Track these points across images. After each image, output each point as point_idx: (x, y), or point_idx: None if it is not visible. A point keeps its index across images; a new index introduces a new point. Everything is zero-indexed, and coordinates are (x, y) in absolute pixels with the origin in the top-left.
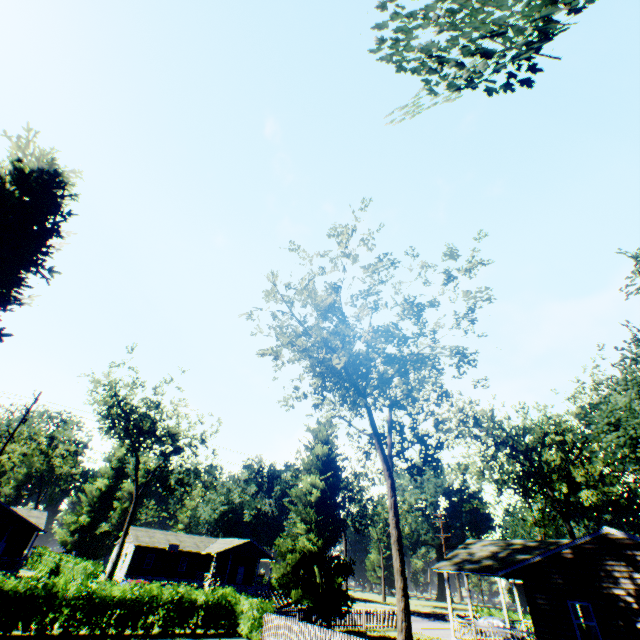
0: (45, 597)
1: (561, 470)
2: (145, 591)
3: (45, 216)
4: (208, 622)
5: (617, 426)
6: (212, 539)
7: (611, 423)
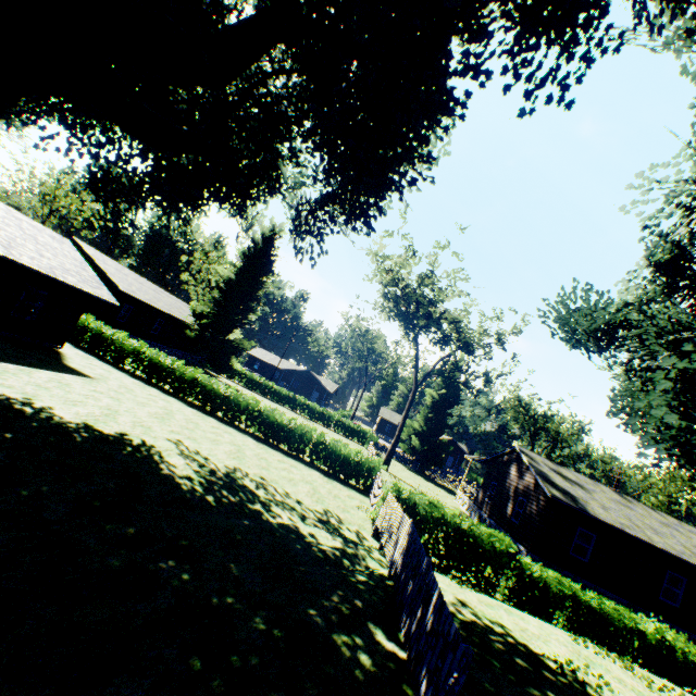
0: (294, 399)
1: None
2: (328, 412)
3: (270, 254)
4: (353, 436)
5: None
6: None
7: None
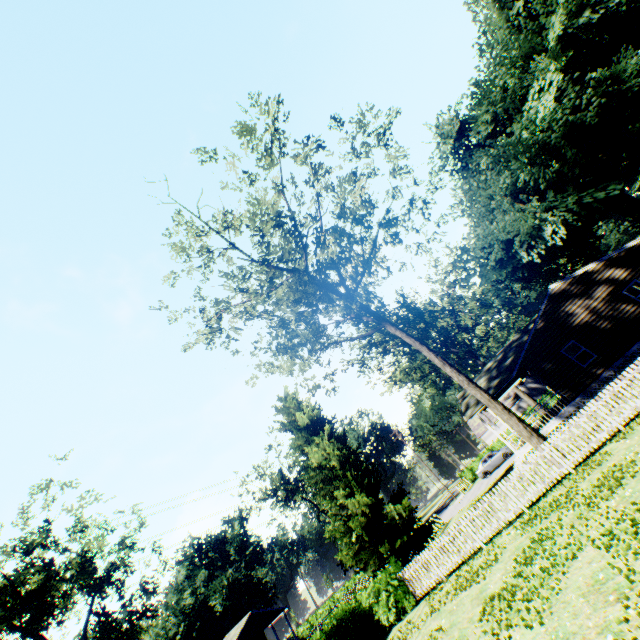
0: None
1: (452, 331)
2: None
3: None
4: None
5: (490, 248)
6: None
7: (486, 249)
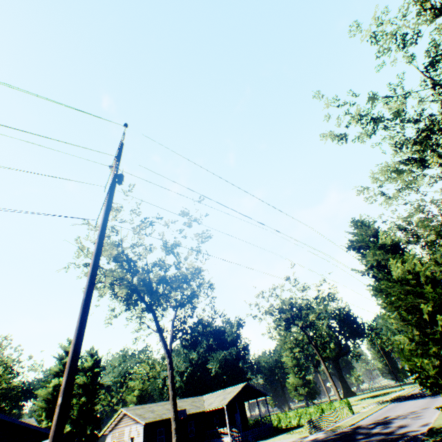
0: None
1: None
2: None
3: None
4: None
5: None
6: (199, 398)
7: None
